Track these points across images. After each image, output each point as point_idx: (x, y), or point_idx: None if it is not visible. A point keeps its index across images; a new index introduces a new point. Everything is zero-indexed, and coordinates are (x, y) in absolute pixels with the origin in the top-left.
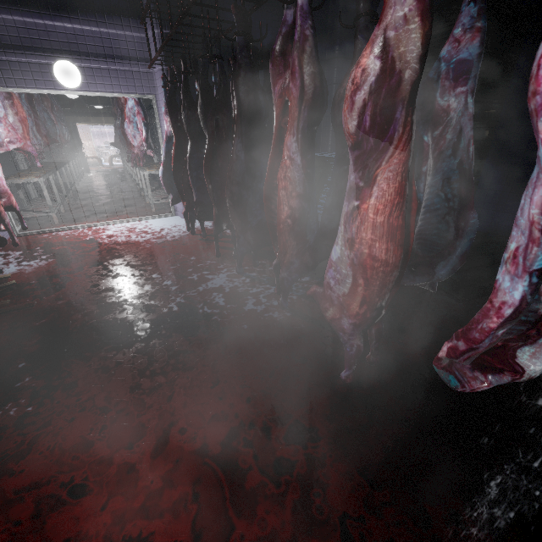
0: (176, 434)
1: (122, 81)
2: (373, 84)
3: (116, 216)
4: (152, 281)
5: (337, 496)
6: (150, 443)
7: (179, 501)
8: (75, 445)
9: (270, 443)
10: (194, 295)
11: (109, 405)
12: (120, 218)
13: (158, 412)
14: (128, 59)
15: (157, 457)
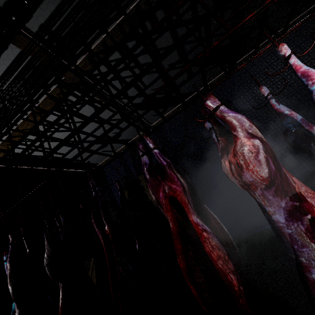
0: None
1: None
2: (264, 149)
3: None
4: None
5: None
6: None
7: None
8: None
9: None
10: None
11: None
12: None
13: None
14: None
15: None
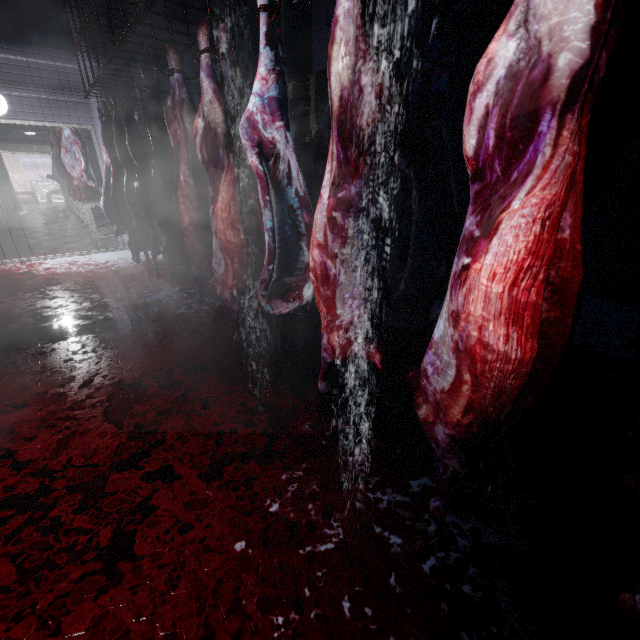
0: (100, 378)
1: (55, 111)
2: (202, 135)
3: (55, 252)
4: (91, 300)
5: (207, 391)
6: (78, 383)
7: (97, 403)
8: (17, 389)
9: (171, 375)
10: (131, 307)
11: (45, 370)
12: (60, 253)
13: (87, 370)
14: (61, 89)
15: (83, 388)
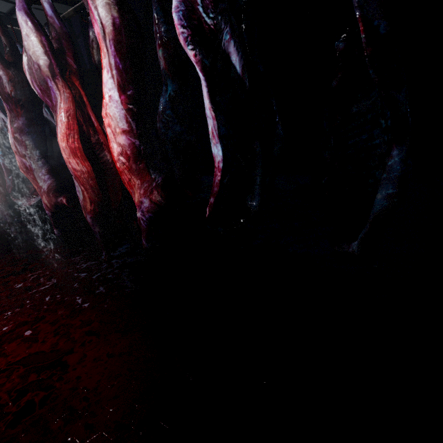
0: None
1: None
2: None
3: None
4: None
5: None
6: None
7: None
8: None
9: None
10: None
11: None
12: None
13: None
14: None
15: None
